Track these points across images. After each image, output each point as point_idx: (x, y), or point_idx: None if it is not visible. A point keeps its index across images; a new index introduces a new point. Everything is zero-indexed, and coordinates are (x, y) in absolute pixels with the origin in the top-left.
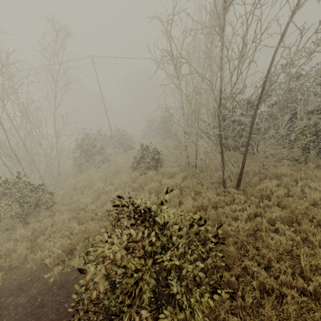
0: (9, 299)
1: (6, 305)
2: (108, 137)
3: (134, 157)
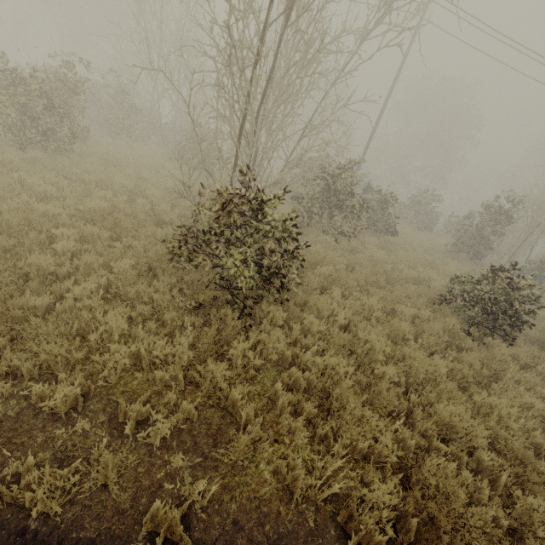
0: None
1: None
2: None
3: (457, 278)
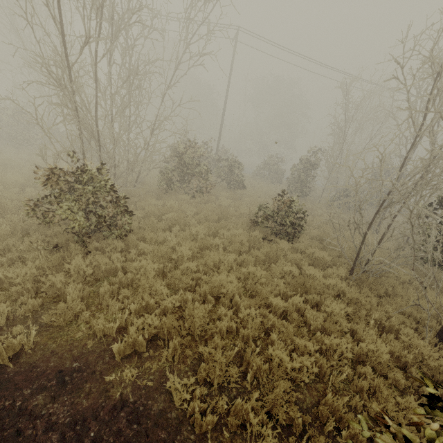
0: (38, 398)
1: (30, 411)
2: (211, 156)
3: (261, 206)
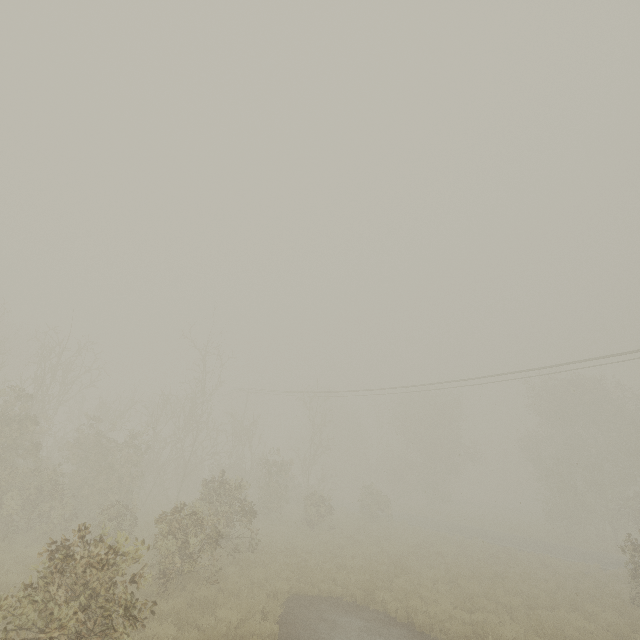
0: None
1: None
2: None
3: None
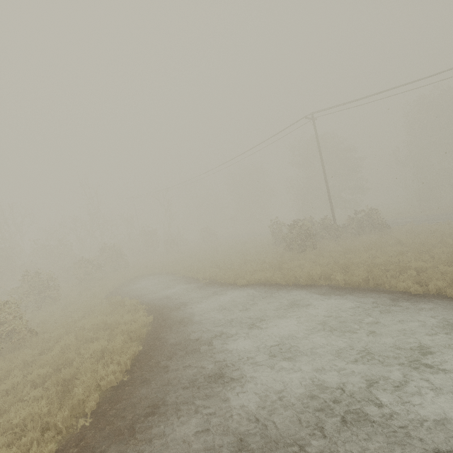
0: None
1: None
2: None
3: None
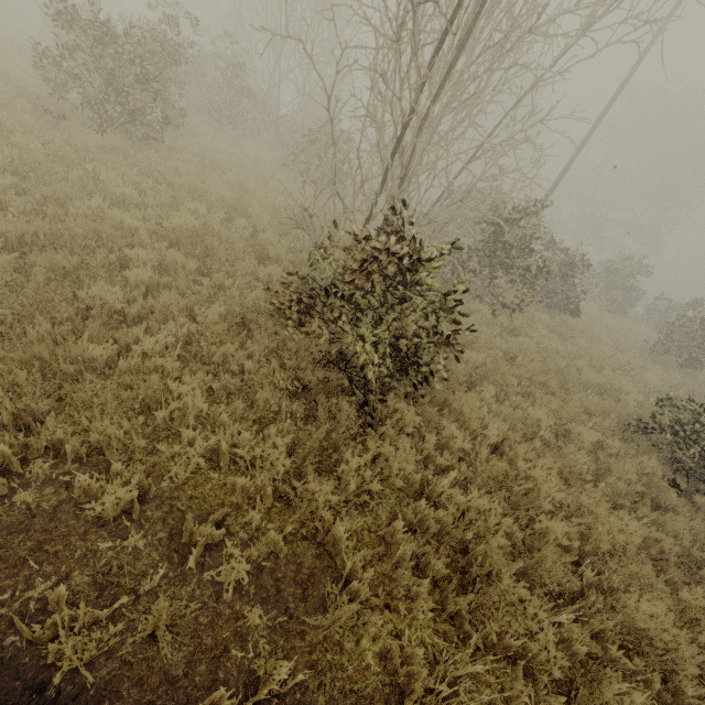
0: None
1: None
2: None
3: (670, 400)
